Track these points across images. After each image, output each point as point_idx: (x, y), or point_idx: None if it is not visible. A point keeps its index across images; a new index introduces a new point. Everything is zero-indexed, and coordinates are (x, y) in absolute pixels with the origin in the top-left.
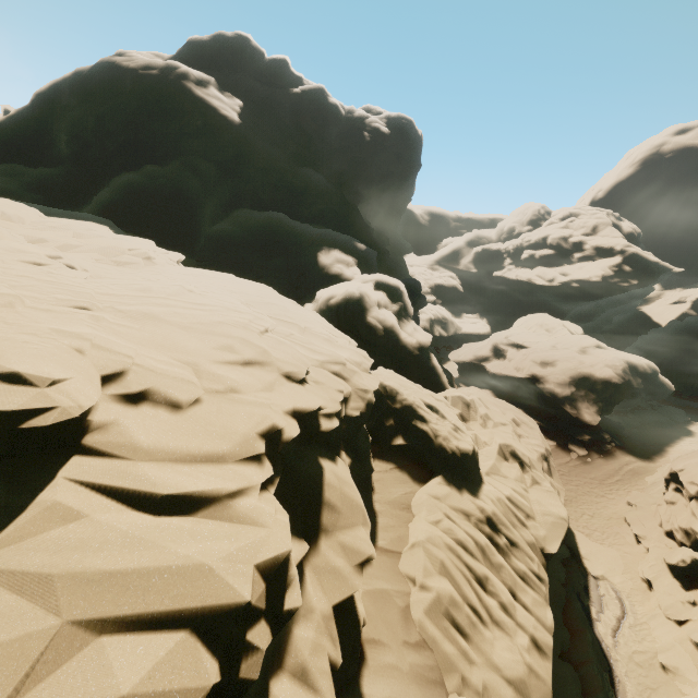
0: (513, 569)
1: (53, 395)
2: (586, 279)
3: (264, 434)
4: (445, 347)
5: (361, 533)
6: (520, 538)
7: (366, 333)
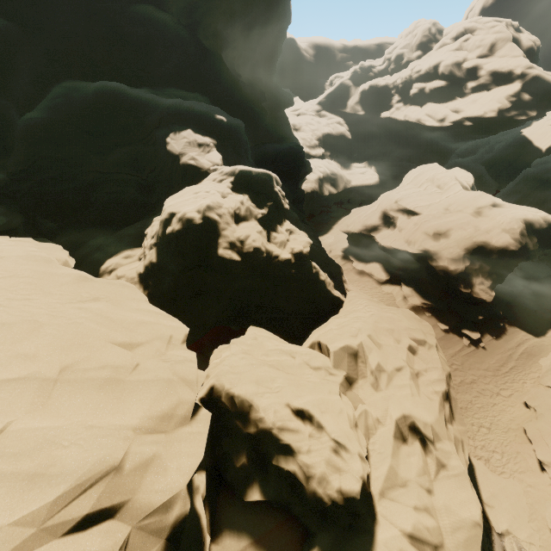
0: None
1: None
2: (480, 116)
3: None
4: (336, 203)
5: None
6: None
7: (221, 269)
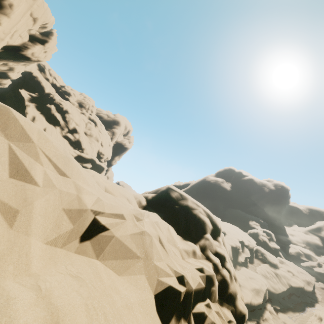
0: (279, 280)
1: (225, 230)
2: None
3: (238, 238)
4: None
5: (248, 254)
6: (283, 278)
7: (258, 240)
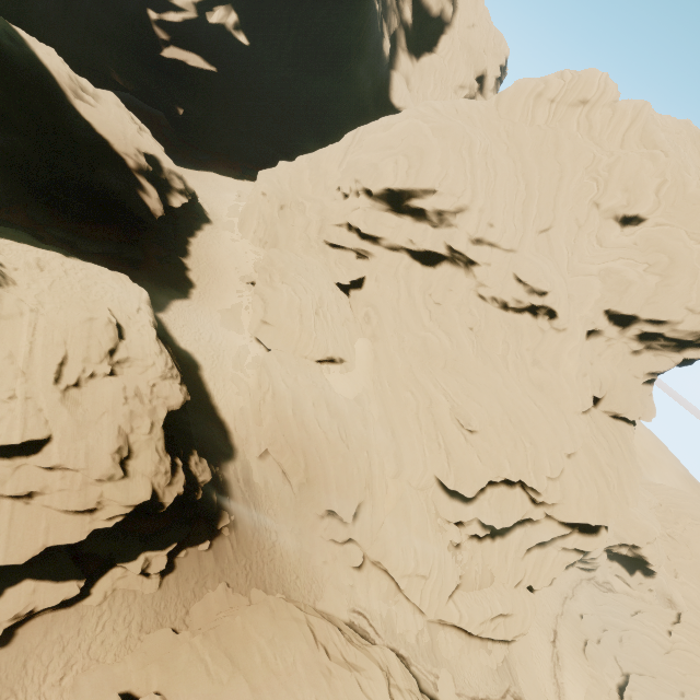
0: None
1: None
2: None
3: None
4: None
5: None
6: None
7: None
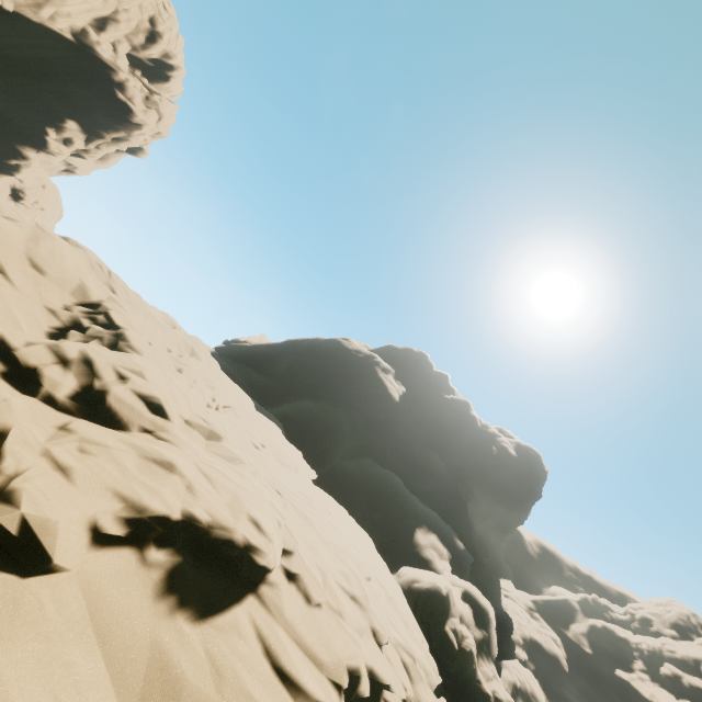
0: None
1: (271, 546)
2: None
3: (350, 670)
4: None
5: None
6: None
7: (439, 644)
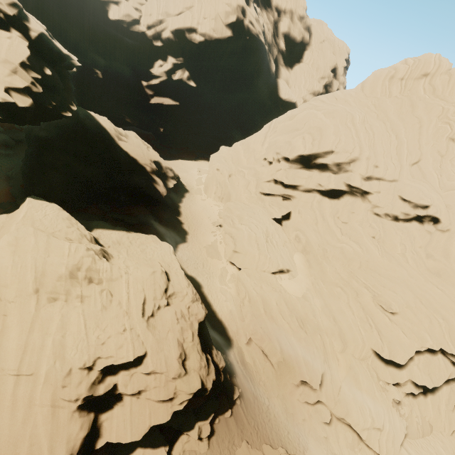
0: None
1: None
2: (10, 104)
3: None
4: None
5: None
6: None
7: None
